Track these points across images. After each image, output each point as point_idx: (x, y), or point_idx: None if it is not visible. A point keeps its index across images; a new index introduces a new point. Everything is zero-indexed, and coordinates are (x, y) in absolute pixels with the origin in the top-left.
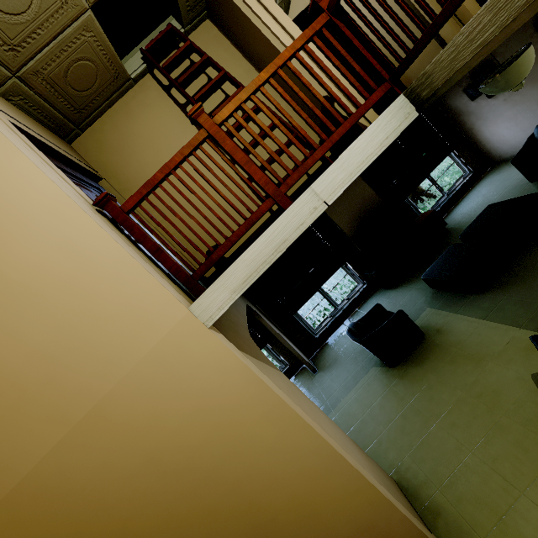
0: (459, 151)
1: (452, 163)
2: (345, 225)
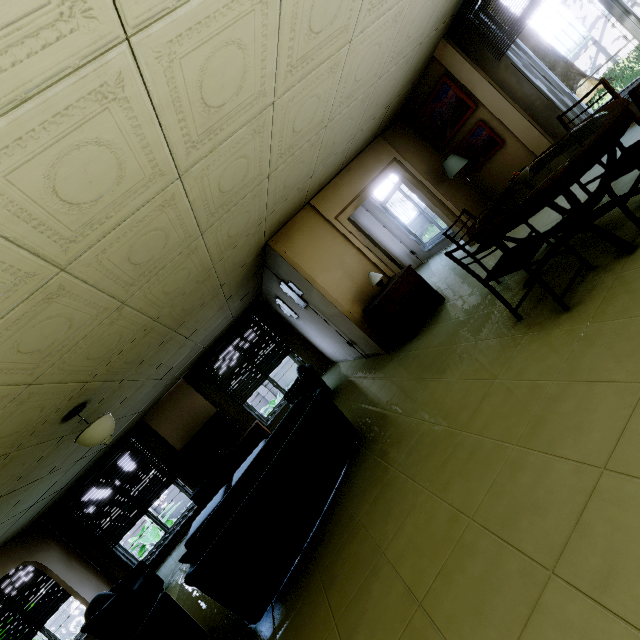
0: (299, 352)
1: (293, 363)
2: (176, 440)
